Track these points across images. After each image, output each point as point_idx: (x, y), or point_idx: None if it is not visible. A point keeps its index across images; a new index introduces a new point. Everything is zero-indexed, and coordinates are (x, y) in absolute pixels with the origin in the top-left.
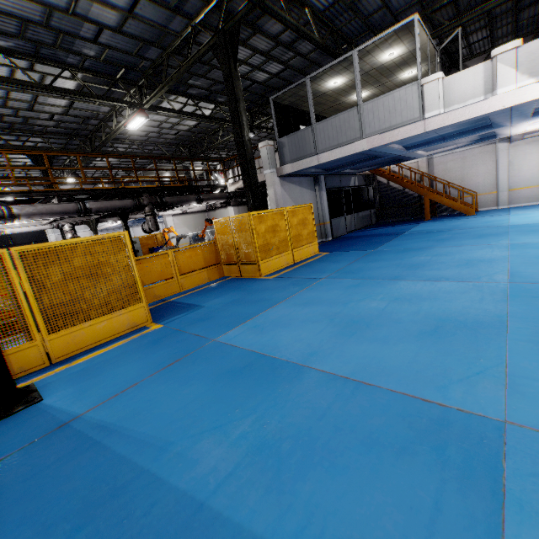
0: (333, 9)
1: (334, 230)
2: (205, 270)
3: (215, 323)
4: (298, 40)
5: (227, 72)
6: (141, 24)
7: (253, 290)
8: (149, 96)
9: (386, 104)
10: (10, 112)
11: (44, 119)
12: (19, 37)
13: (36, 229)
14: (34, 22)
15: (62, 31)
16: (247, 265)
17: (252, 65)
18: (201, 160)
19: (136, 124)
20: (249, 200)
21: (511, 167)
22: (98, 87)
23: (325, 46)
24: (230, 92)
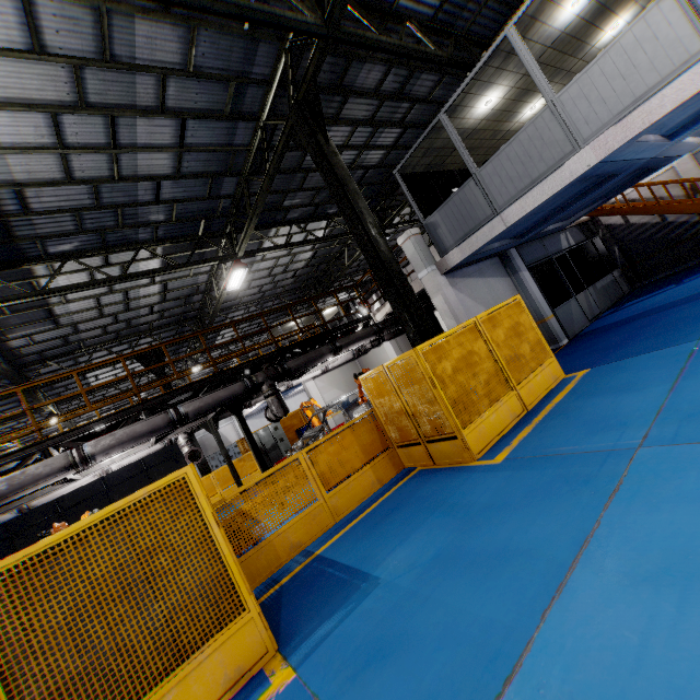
0: (448, 5)
1: (566, 325)
2: (369, 468)
3: (412, 683)
4: (409, 80)
5: (317, 152)
6: (199, 154)
7: (472, 512)
8: (239, 240)
9: (610, 69)
10: (109, 320)
11: (145, 315)
12: (79, 232)
13: (146, 454)
14: (86, 207)
15: (119, 205)
16: (439, 443)
17: (356, 146)
18: (325, 294)
19: (237, 280)
20: (408, 327)
21: None
22: (185, 255)
23: (453, 59)
24: (328, 177)
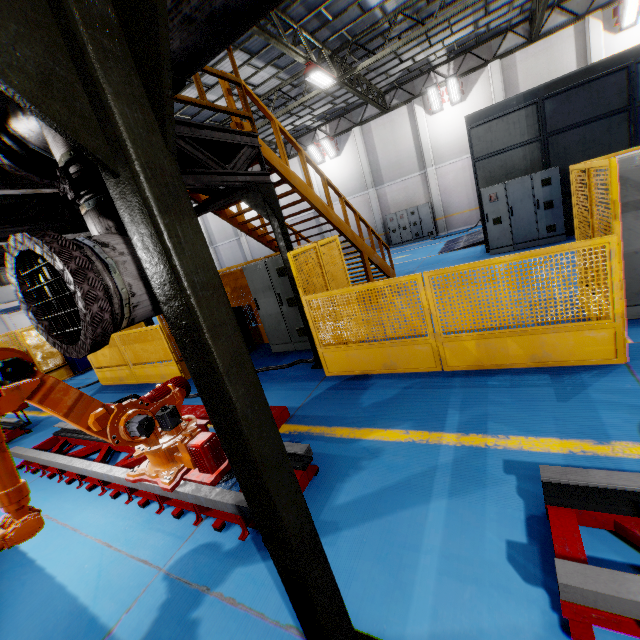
0: None
1: None
2: None
3: None
4: None
5: None
6: None
7: None
8: None
9: (5, 291)
10: None
11: None
12: None
13: None
14: None
15: None
16: None
17: None
18: None
19: None
20: None
21: (19, 326)
22: None
23: None
24: None
